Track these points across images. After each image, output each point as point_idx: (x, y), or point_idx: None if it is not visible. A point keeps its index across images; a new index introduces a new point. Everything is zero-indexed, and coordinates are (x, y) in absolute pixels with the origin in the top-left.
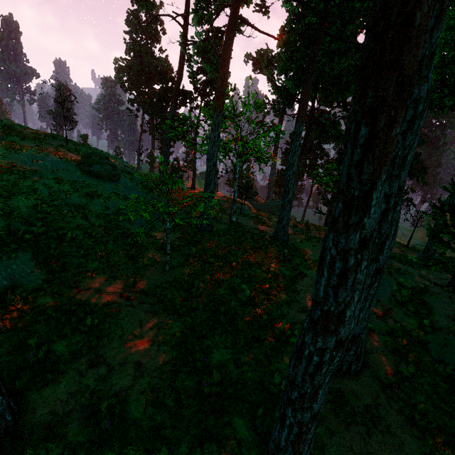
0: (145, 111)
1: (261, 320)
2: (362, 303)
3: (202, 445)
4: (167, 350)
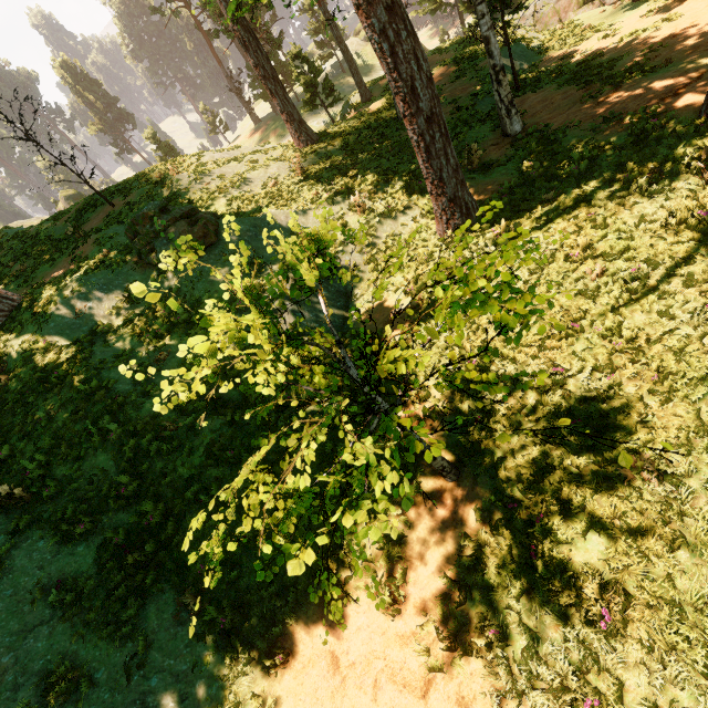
0: None
1: None
2: None
3: None
4: None
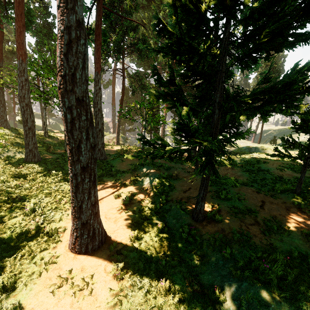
0: None
1: (32, 229)
2: (82, 197)
3: None
4: None
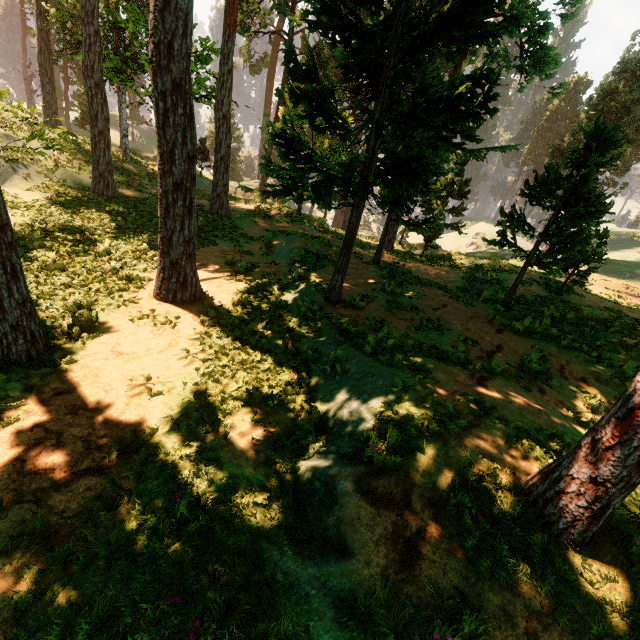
0: None
1: (108, 270)
2: (172, 225)
3: None
4: None
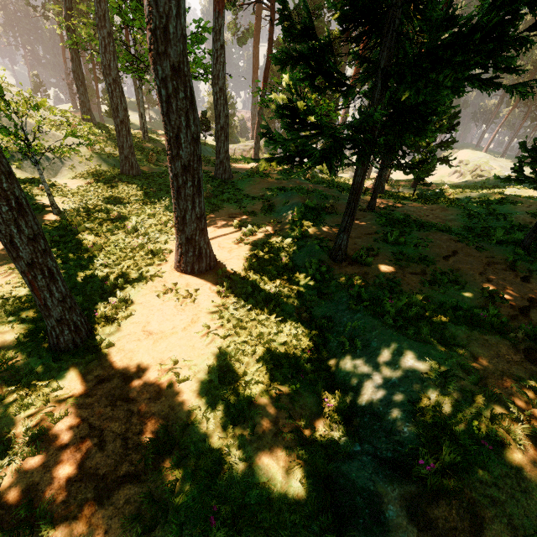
0: (48, 6)
1: (136, 246)
2: (185, 205)
3: (16, 325)
4: (16, 274)
